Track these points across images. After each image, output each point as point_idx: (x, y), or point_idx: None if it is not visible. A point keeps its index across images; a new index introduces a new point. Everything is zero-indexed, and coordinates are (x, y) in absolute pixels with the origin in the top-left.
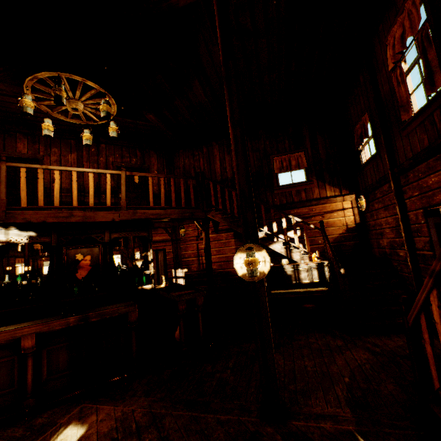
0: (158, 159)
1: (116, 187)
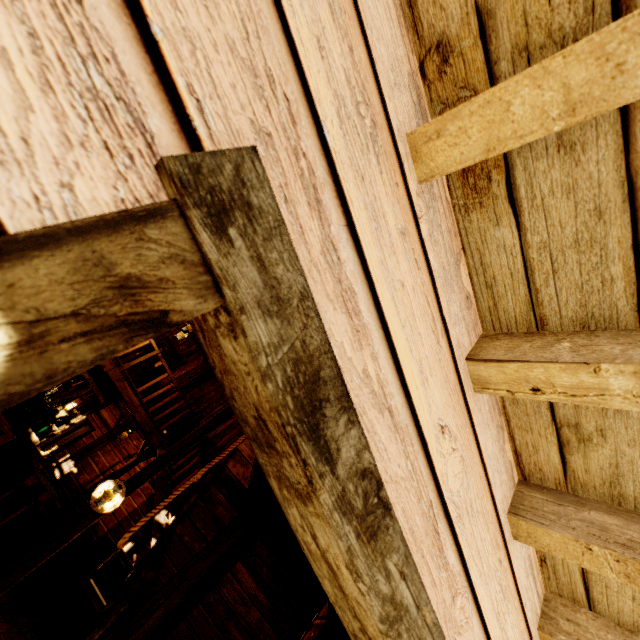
0: (199, 367)
1: (146, 345)
